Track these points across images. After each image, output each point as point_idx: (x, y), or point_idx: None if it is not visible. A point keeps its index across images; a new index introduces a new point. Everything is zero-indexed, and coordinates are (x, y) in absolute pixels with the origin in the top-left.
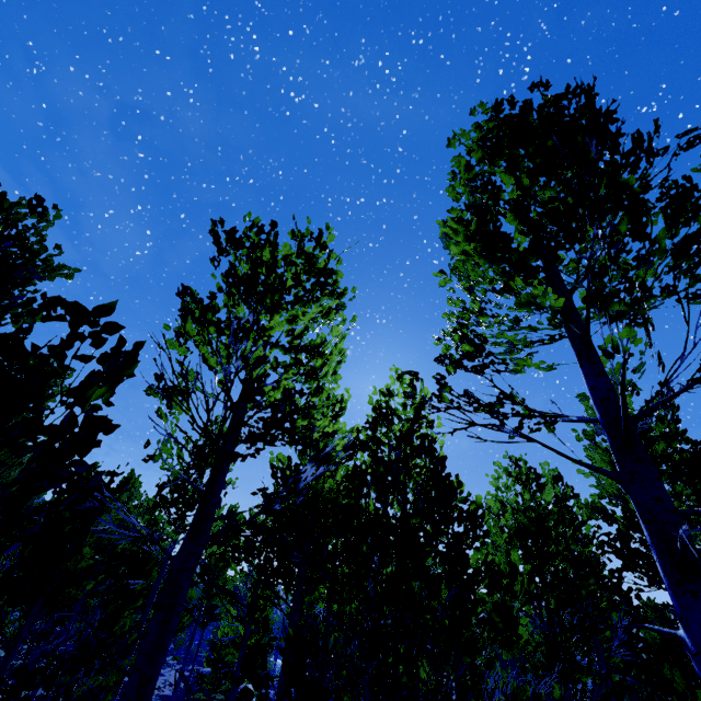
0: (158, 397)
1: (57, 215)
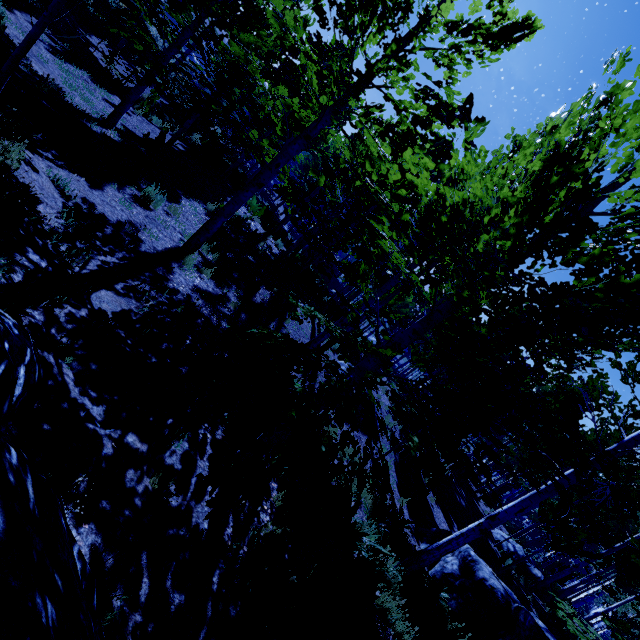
0: None
1: None
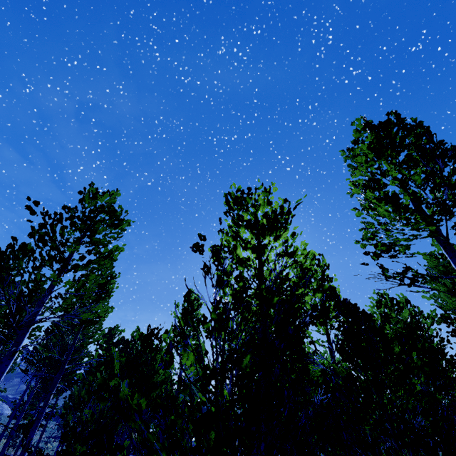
0: None
1: (118, 193)
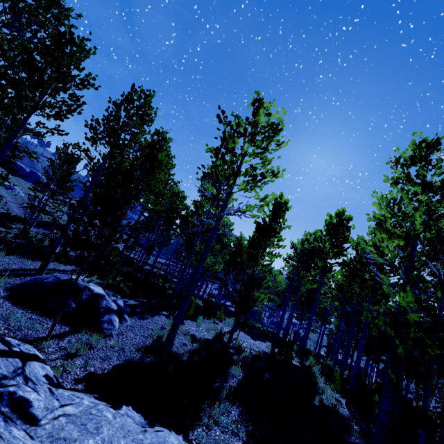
0: (382, 232)
1: (274, 104)
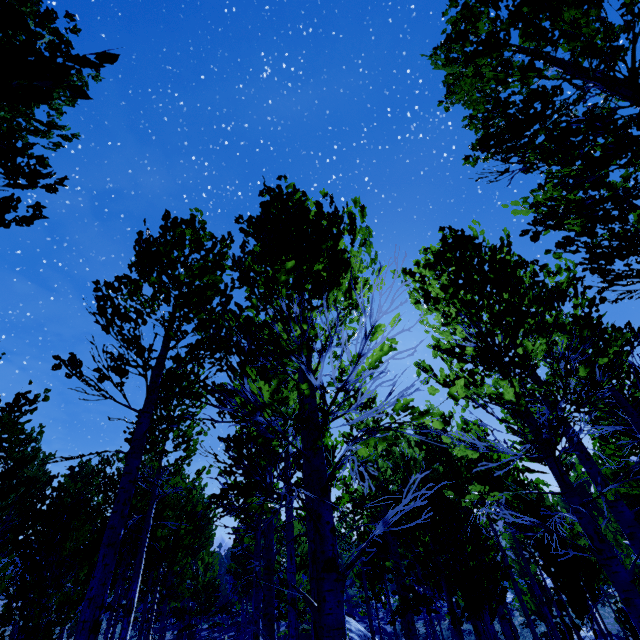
0: None
1: None
